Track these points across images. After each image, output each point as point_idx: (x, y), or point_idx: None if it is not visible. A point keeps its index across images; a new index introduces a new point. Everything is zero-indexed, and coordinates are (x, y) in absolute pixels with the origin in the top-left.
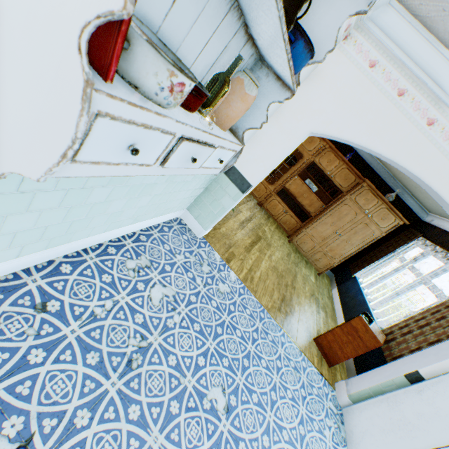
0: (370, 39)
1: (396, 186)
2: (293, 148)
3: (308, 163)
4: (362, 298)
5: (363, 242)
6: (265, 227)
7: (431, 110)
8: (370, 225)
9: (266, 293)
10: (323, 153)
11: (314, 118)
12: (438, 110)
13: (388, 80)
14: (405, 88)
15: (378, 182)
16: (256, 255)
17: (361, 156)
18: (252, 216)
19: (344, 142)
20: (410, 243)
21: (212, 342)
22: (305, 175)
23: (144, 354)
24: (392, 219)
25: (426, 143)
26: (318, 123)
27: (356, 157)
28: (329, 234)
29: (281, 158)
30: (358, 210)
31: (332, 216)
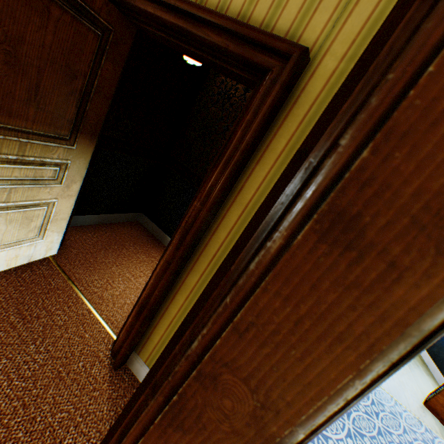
0: None
1: None
2: None
3: None
4: None
5: None
6: None
7: None
8: None
9: None
10: None
11: None
12: None
13: None
14: None
15: None
16: None
17: None
18: None
19: None
20: None
21: (348, 421)
22: None
23: (312, 441)
24: None
25: None
26: None
27: None
28: None
29: None
30: None
31: None
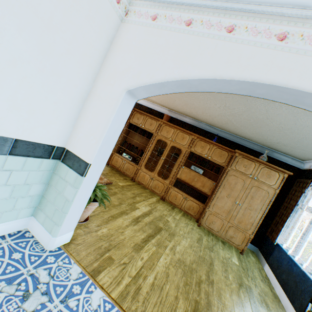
0: (144, 5)
1: (263, 150)
2: (119, 112)
3: (187, 153)
4: (298, 270)
5: (263, 204)
6: (168, 217)
7: (224, 20)
8: (261, 186)
9: (162, 310)
10: (195, 143)
11: (125, 77)
12: (231, 17)
13: (172, 20)
14: (190, 18)
15: (248, 151)
16: (151, 251)
17: (225, 138)
18: (152, 210)
19: (166, 90)
20: (306, 192)
21: None
22: (190, 164)
23: None
24: (276, 175)
25: (238, 47)
26: (130, 78)
27: (222, 140)
28: (230, 206)
29: (109, 125)
30: (243, 176)
31: (225, 188)
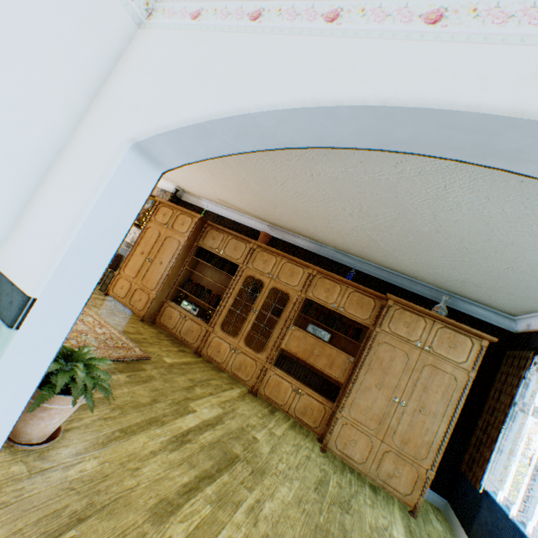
0: None
1: (438, 295)
2: (116, 188)
3: (300, 301)
4: None
5: (449, 402)
6: (258, 431)
7: (321, 4)
8: (440, 364)
9: None
10: (314, 282)
11: (131, 118)
12: None
13: (227, 15)
14: (260, 8)
15: (412, 298)
16: (197, 519)
17: (369, 274)
18: (224, 415)
19: (218, 147)
20: (528, 377)
21: None
22: (307, 322)
23: None
24: (467, 342)
25: (348, 44)
26: (139, 120)
27: (364, 277)
28: (384, 407)
29: (89, 212)
30: (404, 344)
31: (372, 370)
